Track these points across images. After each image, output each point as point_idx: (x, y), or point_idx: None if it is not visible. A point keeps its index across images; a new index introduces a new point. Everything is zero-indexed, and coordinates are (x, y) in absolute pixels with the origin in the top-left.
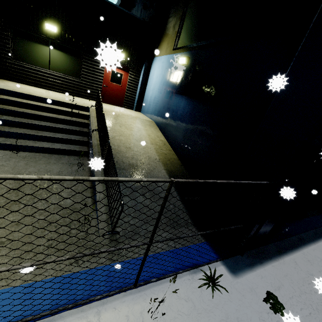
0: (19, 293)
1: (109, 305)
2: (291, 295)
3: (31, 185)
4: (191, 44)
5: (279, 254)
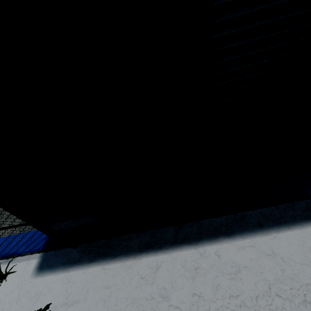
0: None
1: None
2: None
3: None
4: None
5: (141, 250)
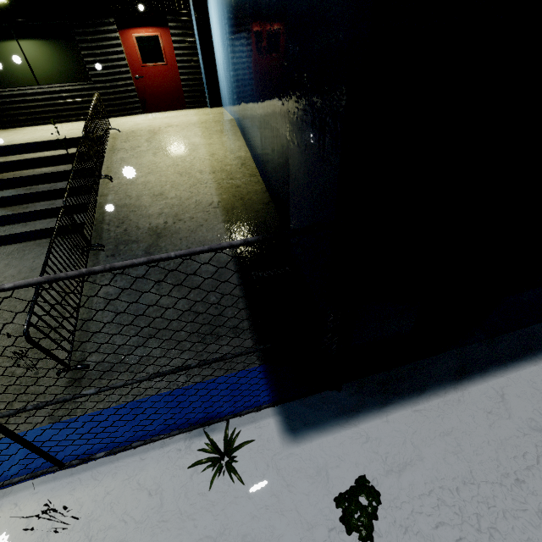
0: None
1: (12, 498)
2: (431, 486)
3: None
4: None
5: (457, 378)
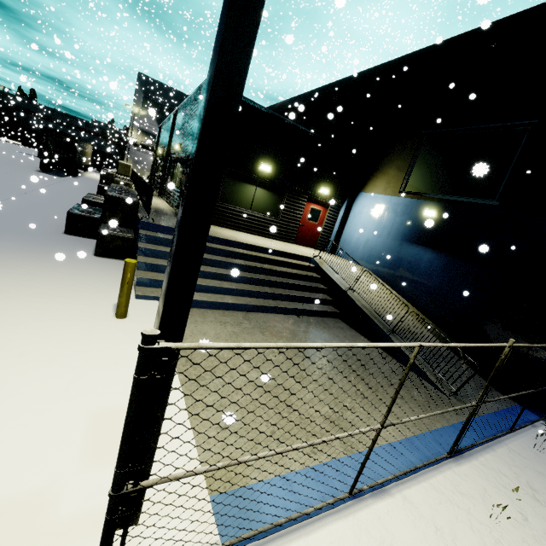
0: (454, 429)
1: (507, 441)
2: None
3: (349, 351)
4: (432, 193)
5: None
